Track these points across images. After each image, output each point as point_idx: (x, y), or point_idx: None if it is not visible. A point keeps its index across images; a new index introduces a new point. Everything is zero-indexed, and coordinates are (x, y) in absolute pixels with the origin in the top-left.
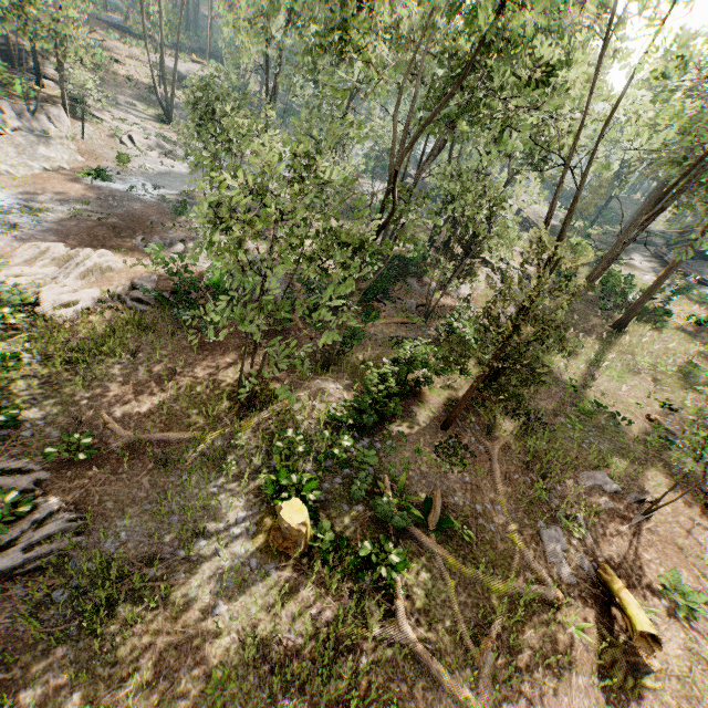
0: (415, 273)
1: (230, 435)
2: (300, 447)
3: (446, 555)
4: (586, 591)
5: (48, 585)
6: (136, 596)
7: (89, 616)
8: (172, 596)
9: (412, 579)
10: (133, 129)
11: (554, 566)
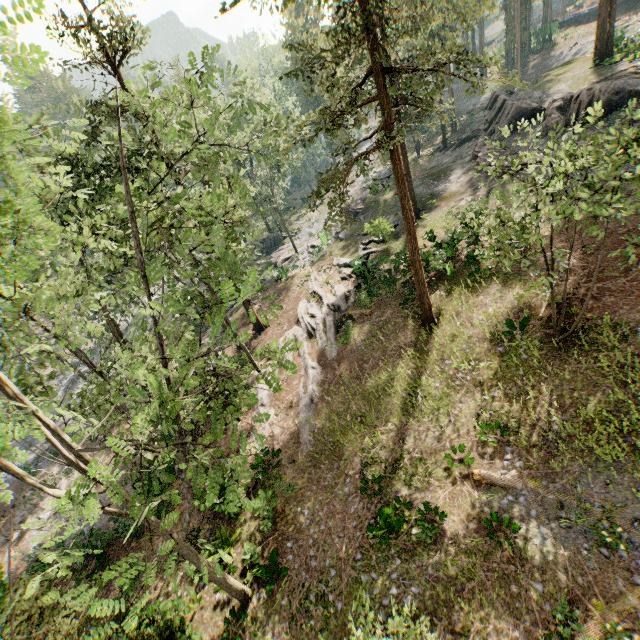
0: None
1: None
2: None
3: None
4: None
5: None
6: None
7: None
8: None
9: None
10: None
11: None
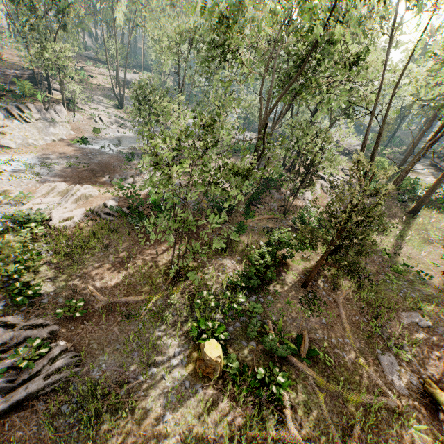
0: (275, 186)
1: (167, 296)
2: (212, 303)
3: (315, 376)
4: (417, 400)
5: (58, 402)
6: (113, 409)
7: (84, 423)
8: (136, 409)
9: (293, 393)
10: (101, 114)
11: (392, 382)
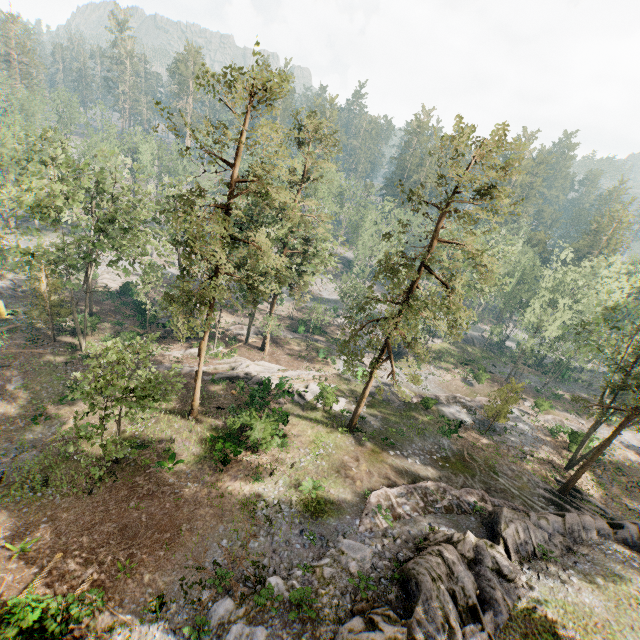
0: None
1: None
2: None
3: None
4: None
5: None
6: None
7: None
8: None
9: None
10: None
11: None
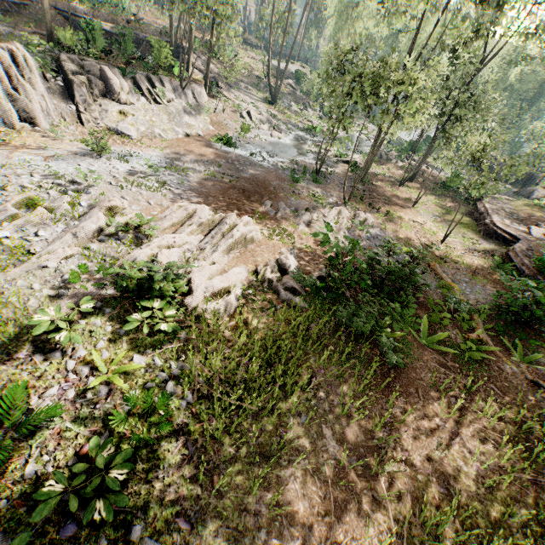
0: None
1: None
2: None
3: None
4: None
5: None
6: None
7: None
8: None
9: None
10: (249, 107)
11: None
